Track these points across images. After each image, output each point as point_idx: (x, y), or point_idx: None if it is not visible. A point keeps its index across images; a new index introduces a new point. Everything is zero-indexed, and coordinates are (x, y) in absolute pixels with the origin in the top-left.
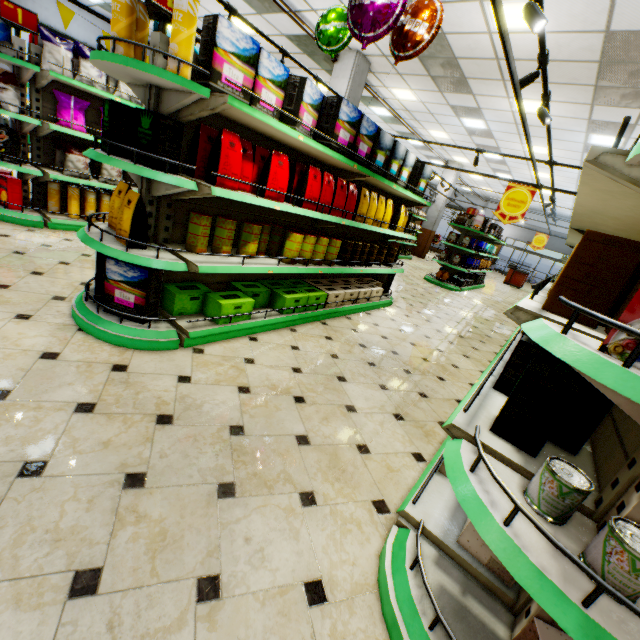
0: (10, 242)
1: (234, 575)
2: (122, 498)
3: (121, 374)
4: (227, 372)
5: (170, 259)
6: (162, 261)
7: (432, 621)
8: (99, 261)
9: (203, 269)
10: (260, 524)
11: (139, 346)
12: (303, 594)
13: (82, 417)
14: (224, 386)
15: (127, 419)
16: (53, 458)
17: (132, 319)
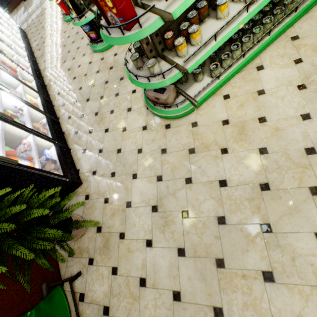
0: (74, 30)
1: (121, 92)
2: (105, 86)
3: (103, 61)
4: (126, 46)
5: (89, 15)
6: (87, 18)
7: (144, 89)
8: (82, 27)
9: (98, 12)
10: (127, 83)
11: (105, 50)
12: (132, 92)
13: (98, 74)
14: (125, 52)
15: (104, 71)
16: (95, 83)
17: (99, 42)
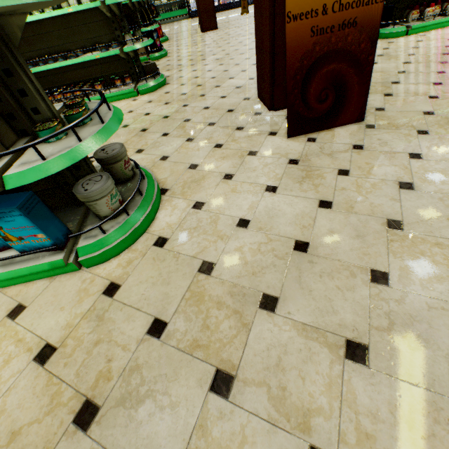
0: None
1: None
2: None
3: None
4: None
5: None
6: None
7: None
8: None
9: None
10: None
11: None
12: None
13: None
14: None
15: None
16: None
17: None
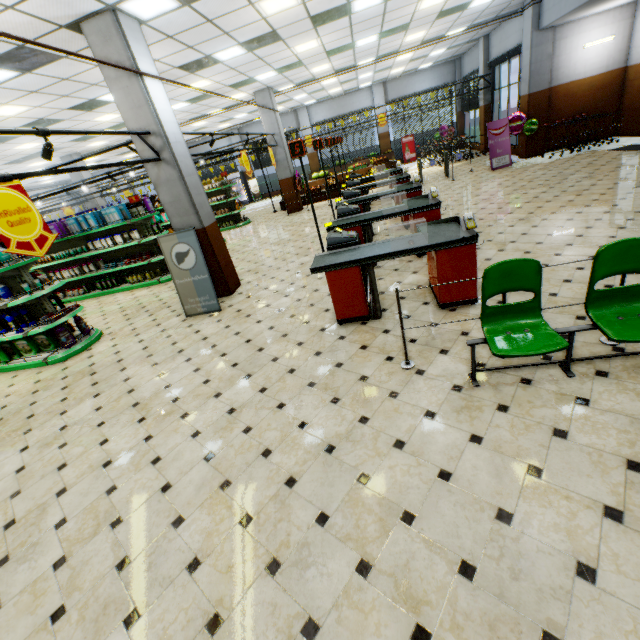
0: None
1: None
2: None
3: None
4: None
5: None
6: None
7: None
8: None
9: None
10: None
11: None
12: None
13: None
14: None
15: None
16: None
17: None
